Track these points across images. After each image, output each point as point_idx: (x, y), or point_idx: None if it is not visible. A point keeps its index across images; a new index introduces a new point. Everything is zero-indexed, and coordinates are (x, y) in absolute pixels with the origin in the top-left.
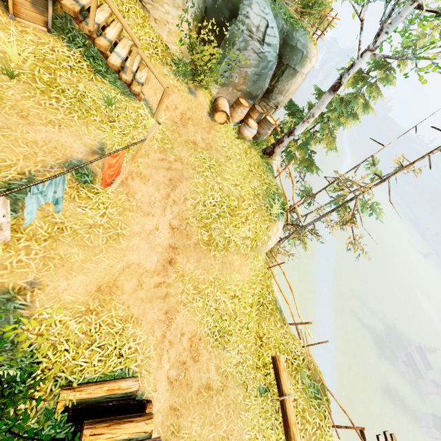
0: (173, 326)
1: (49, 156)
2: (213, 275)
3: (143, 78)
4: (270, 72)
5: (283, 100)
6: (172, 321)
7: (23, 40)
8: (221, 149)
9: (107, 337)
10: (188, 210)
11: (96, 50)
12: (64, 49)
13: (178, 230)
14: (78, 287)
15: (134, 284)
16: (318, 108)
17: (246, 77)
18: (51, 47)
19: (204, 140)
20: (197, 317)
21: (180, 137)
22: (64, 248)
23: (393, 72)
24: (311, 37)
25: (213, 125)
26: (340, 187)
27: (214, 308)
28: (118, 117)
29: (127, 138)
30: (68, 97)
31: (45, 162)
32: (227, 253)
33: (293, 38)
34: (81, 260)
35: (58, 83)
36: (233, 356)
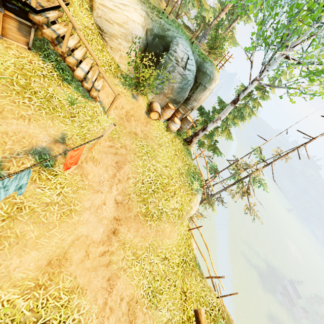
0: (114, 292)
1: (17, 145)
2: (149, 241)
3: (100, 86)
4: (189, 87)
5: (197, 105)
6: (113, 287)
7: (7, 53)
8: (155, 138)
9: (53, 311)
10: (130, 187)
11: (65, 64)
12: (40, 62)
13: (121, 204)
14: (30, 263)
15: (82, 255)
16: (223, 114)
17: (173, 89)
18: (29, 60)
19: (142, 132)
20: (134, 281)
21: (125, 129)
22: (20, 226)
23: (267, 92)
24: (215, 67)
25: (149, 120)
26: (237, 167)
27: (149, 270)
28: (78, 113)
29: (84, 129)
30: (39, 97)
31: (12, 149)
32: (160, 222)
33: (204, 67)
34: (35, 236)
35: (32, 87)
36: (163, 314)
